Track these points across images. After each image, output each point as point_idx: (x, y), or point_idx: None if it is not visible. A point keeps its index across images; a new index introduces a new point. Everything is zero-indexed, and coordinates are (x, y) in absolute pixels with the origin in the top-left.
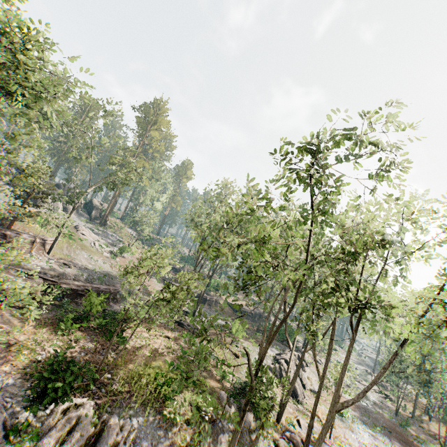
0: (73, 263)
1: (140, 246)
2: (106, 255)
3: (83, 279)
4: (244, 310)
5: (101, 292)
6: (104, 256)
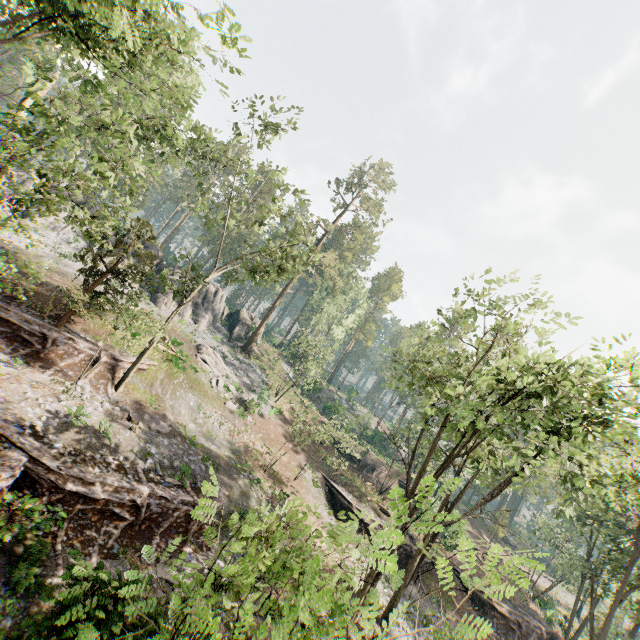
0: (154, 417)
1: (295, 399)
2: (231, 406)
3: (144, 467)
4: (499, 609)
5: (172, 513)
6: (226, 409)
